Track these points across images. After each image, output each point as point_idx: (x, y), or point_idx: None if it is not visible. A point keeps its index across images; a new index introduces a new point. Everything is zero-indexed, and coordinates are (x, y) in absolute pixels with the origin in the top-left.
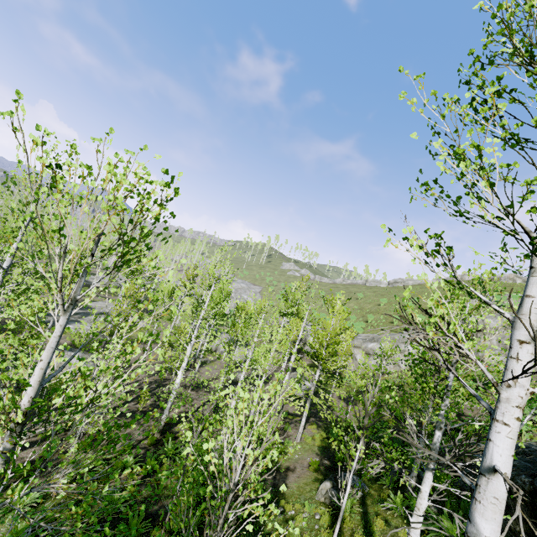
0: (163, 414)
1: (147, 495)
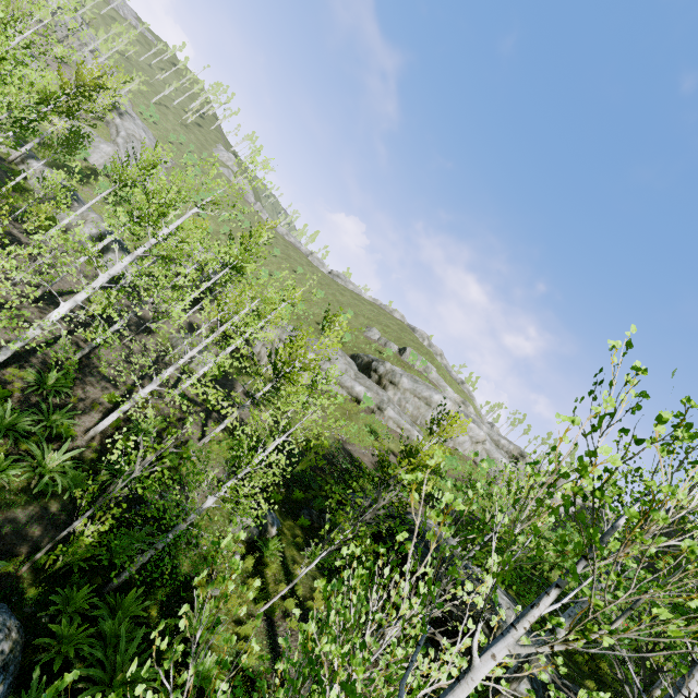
0: None
1: None
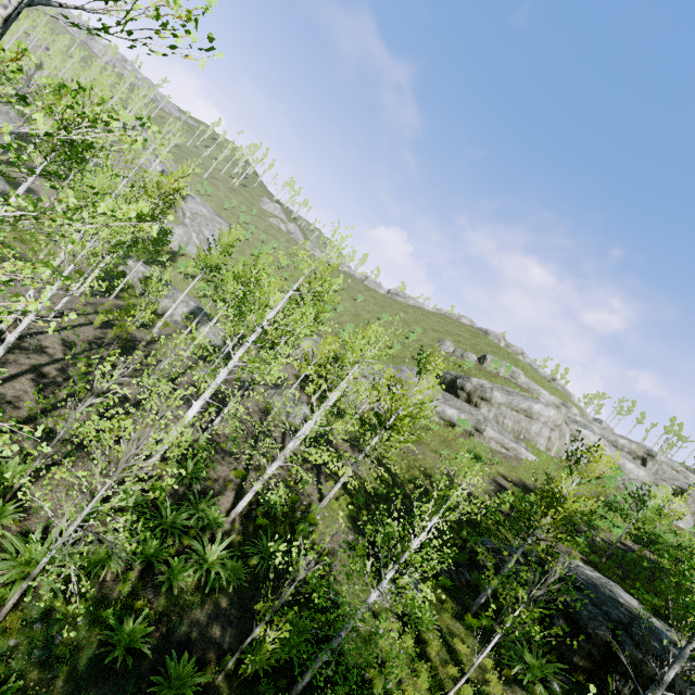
0: (150, 457)
1: (161, 607)
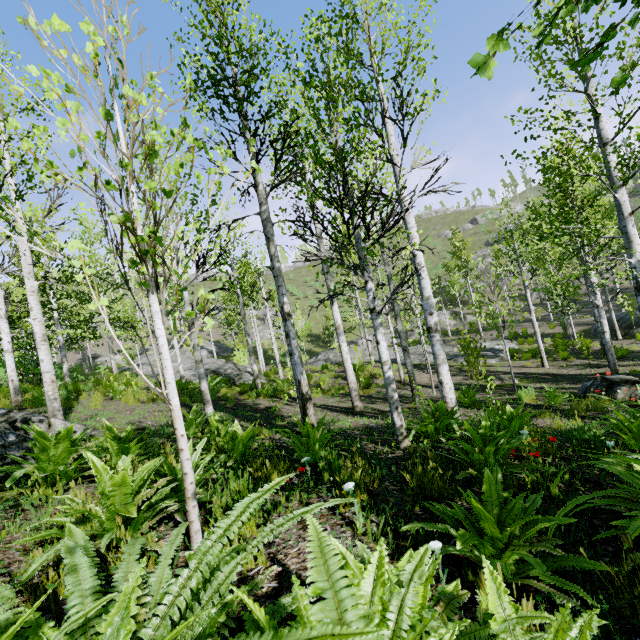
0: None
1: None
